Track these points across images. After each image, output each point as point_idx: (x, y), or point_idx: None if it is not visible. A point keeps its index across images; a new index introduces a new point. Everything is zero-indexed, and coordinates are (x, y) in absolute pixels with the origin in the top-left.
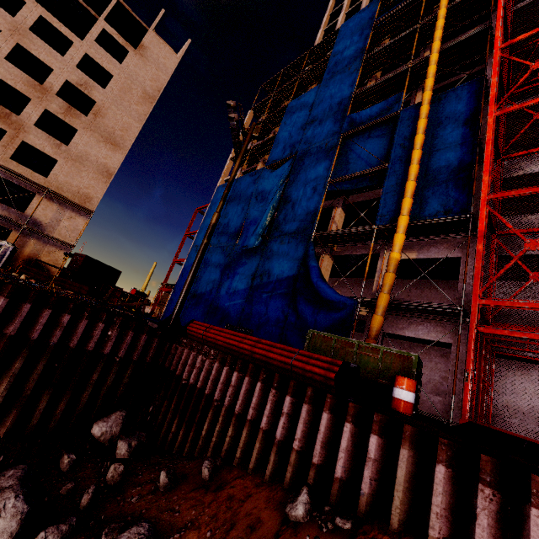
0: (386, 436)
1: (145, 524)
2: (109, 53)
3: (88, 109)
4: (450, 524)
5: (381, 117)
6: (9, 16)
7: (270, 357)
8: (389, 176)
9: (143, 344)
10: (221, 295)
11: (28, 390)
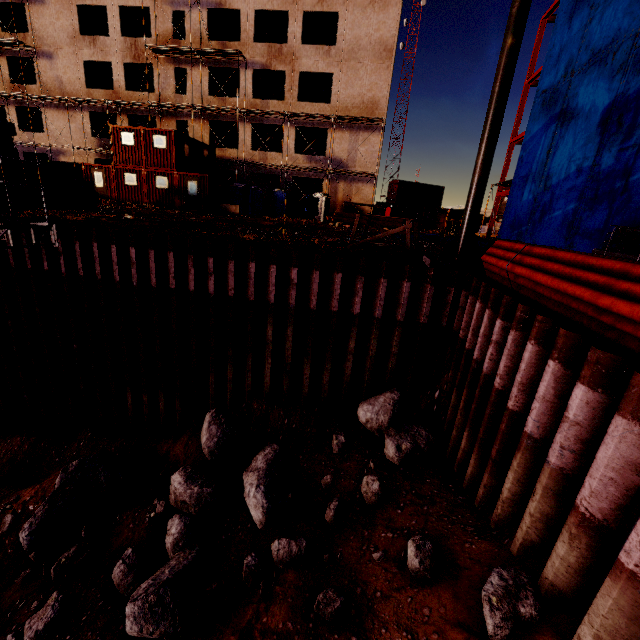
0: None
1: None
2: None
3: None
4: None
5: None
6: None
7: None
8: None
9: (406, 295)
10: (602, 169)
11: (288, 358)
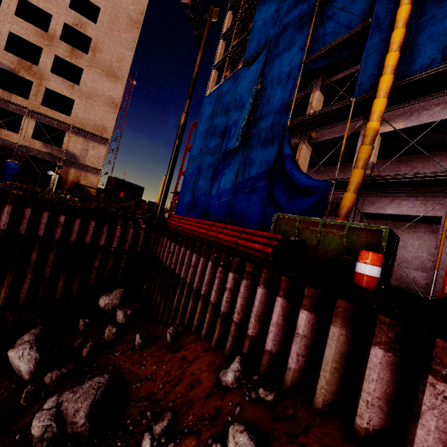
0: (318, 312)
1: (106, 375)
2: None
3: (88, 48)
4: (385, 415)
5: None
6: None
7: (220, 238)
8: (372, 33)
9: (131, 236)
10: (212, 195)
11: (47, 274)
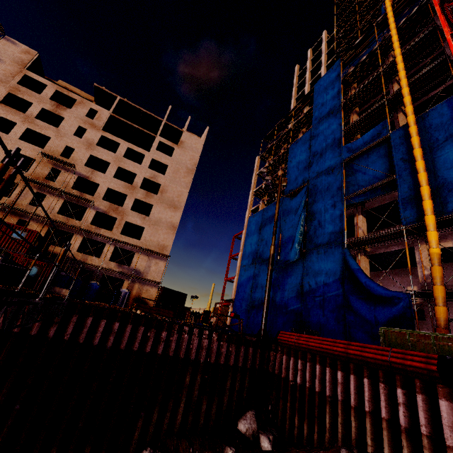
0: None
1: None
2: (163, 152)
3: (155, 189)
4: None
5: (374, 141)
6: (113, 154)
7: (366, 356)
8: (400, 185)
9: (251, 354)
10: (276, 303)
11: (195, 397)
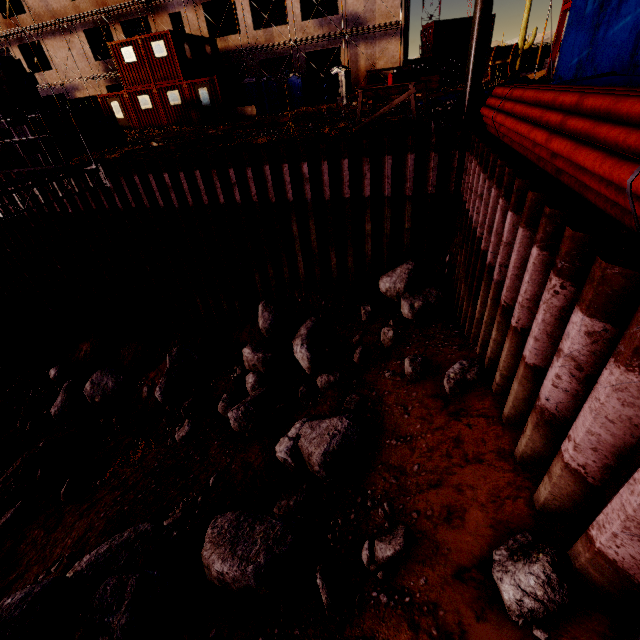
0: None
1: (345, 420)
2: None
3: None
4: None
5: None
6: None
7: (579, 165)
8: None
9: (412, 168)
10: None
11: (315, 249)
